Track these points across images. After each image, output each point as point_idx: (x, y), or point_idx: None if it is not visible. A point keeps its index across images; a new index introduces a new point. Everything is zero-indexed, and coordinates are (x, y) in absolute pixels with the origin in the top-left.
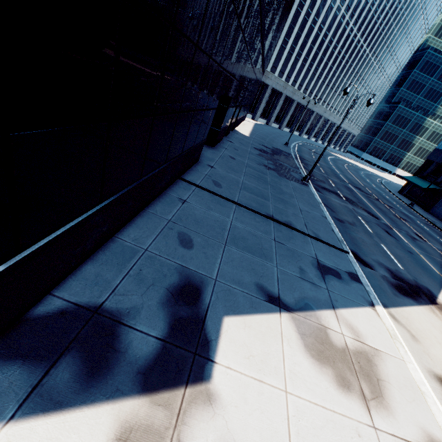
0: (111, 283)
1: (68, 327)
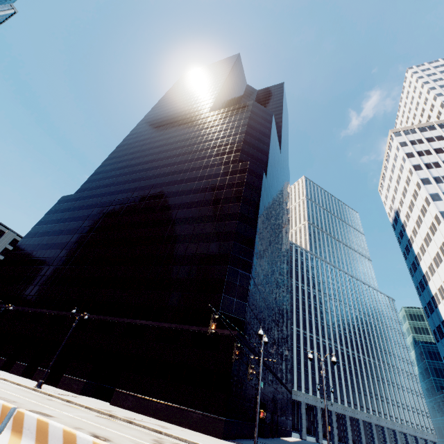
0: (240, 442)
1: (236, 442)
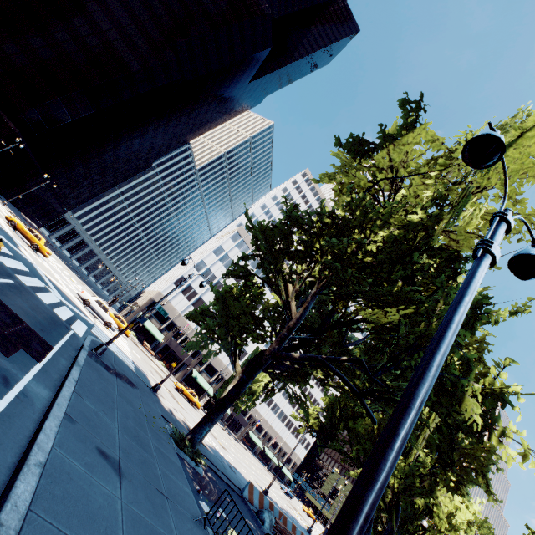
0: None
1: None
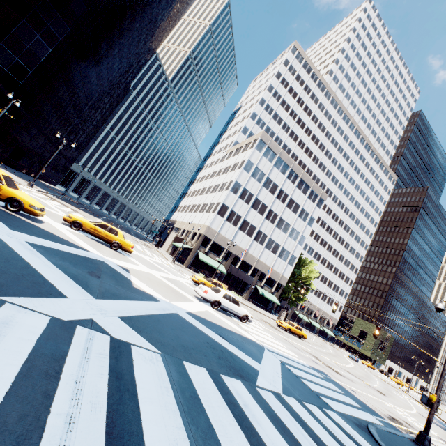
0: None
1: None
